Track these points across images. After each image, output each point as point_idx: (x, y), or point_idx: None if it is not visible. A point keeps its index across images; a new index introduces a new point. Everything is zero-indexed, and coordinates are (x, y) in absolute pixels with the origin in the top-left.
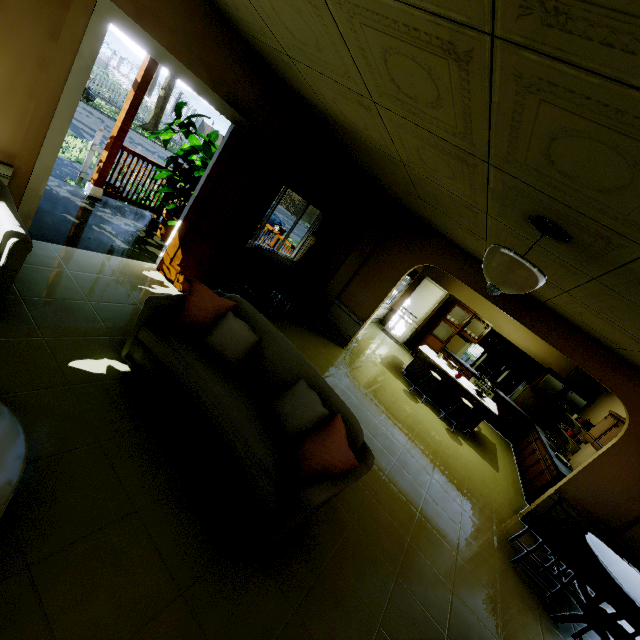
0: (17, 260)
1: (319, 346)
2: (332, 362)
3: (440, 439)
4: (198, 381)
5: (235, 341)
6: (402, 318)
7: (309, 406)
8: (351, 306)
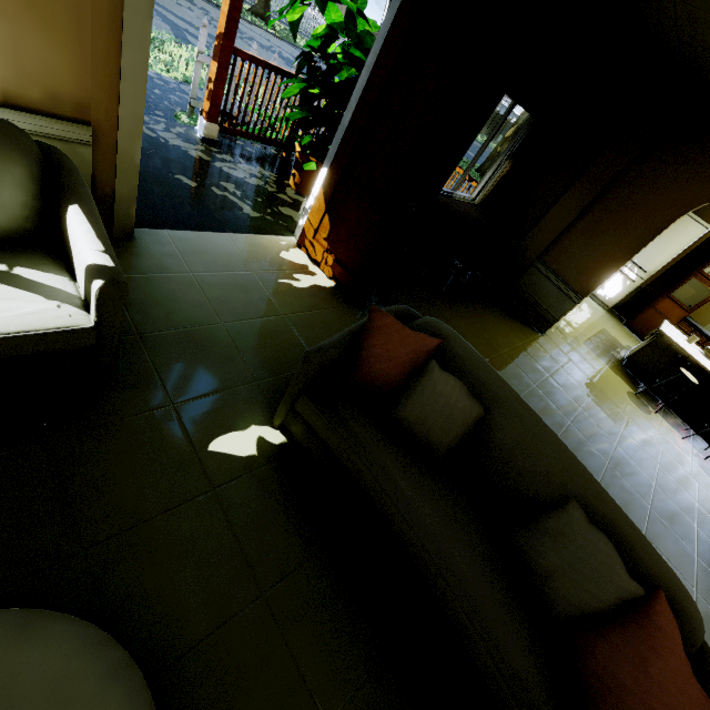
0: (112, 312)
1: (511, 337)
2: (532, 362)
3: (692, 477)
4: (395, 501)
5: (445, 417)
6: (619, 272)
7: (599, 571)
8: (562, 272)
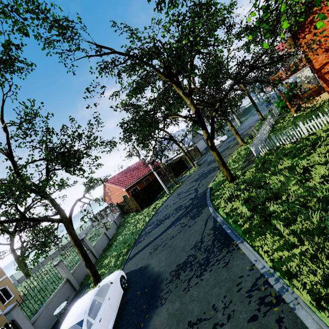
0: None
1: None
2: None
3: None
4: None
5: None
6: None
7: None
8: None
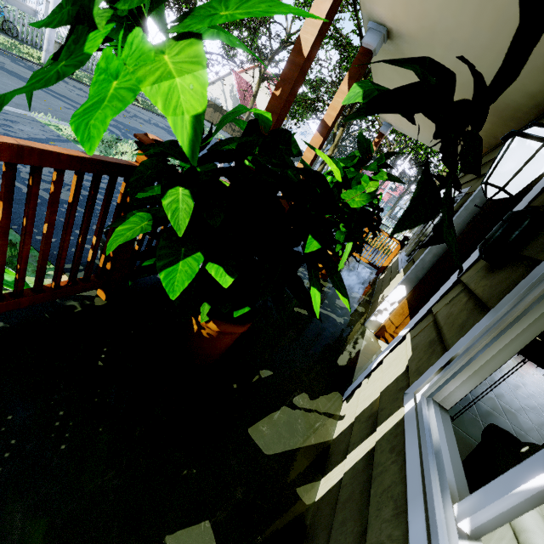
0: None
1: None
2: None
3: None
4: None
5: None
6: None
7: None
8: None
